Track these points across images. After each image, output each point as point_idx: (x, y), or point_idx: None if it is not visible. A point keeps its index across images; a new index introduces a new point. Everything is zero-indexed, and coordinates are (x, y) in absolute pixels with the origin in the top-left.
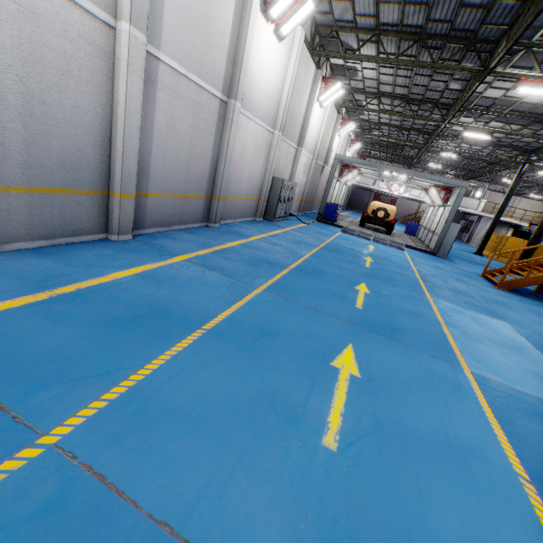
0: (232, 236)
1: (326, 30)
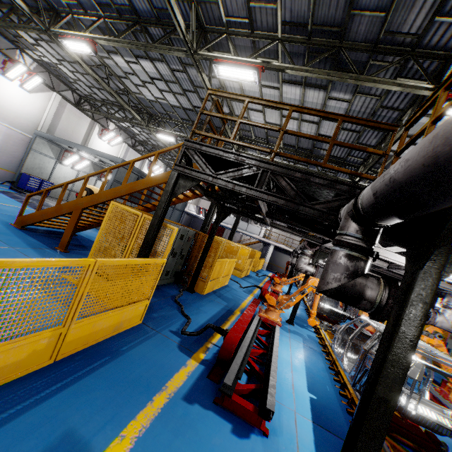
0: None
1: None
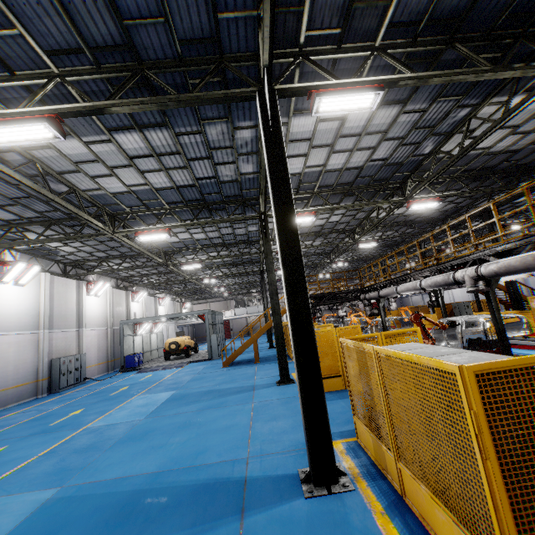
0: None
1: (72, 264)
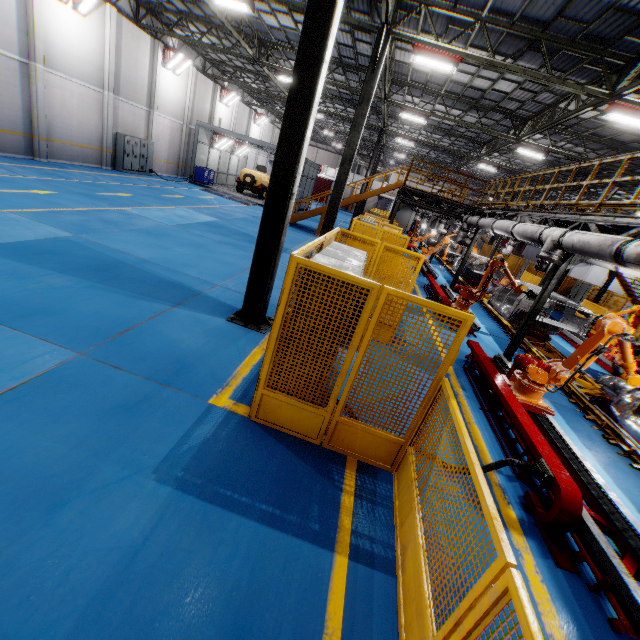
0: (51, 166)
1: (146, 7)
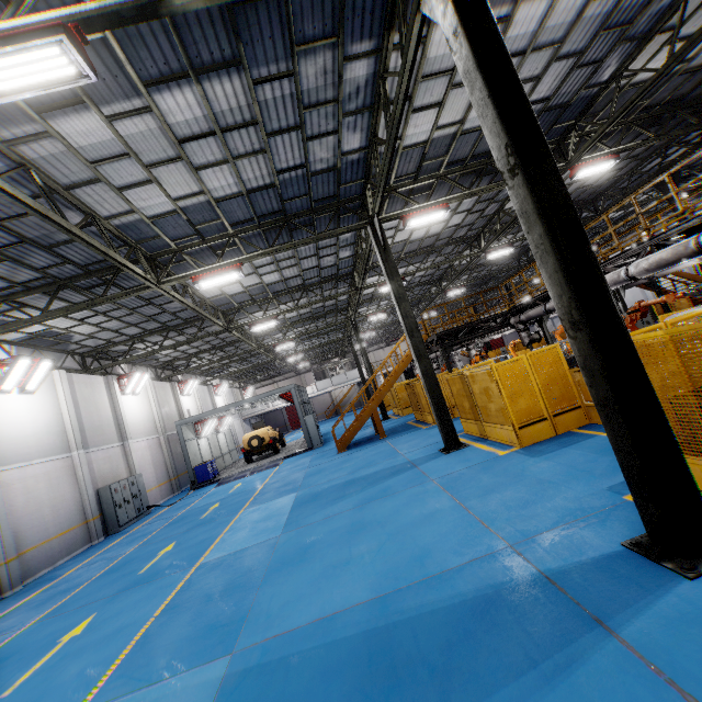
0: (35, 589)
1: (92, 353)
